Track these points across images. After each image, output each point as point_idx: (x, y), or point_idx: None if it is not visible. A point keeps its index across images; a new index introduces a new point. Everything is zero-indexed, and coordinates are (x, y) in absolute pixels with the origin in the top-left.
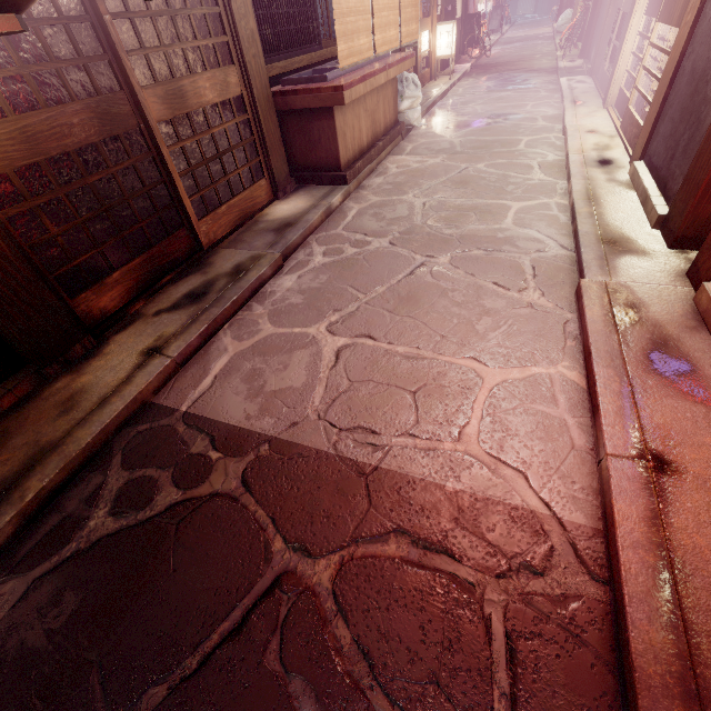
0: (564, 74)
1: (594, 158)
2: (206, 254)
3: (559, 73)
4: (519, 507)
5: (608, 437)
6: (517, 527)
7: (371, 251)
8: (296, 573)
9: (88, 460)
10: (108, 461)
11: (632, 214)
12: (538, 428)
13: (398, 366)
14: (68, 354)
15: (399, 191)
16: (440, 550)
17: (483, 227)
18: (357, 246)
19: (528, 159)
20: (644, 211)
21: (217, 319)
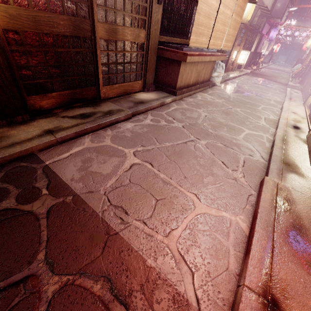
0: (290, 87)
1: (292, 124)
2: (100, 101)
3: (287, 86)
4: (181, 294)
5: (249, 273)
6: (174, 307)
7: (172, 126)
8: (38, 278)
9: None
10: None
11: (302, 155)
12: (212, 248)
13: (156, 183)
14: (13, 119)
15: (197, 107)
16: (123, 302)
17: (228, 135)
18: (167, 122)
19: (260, 114)
20: (309, 156)
21: (87, 129)
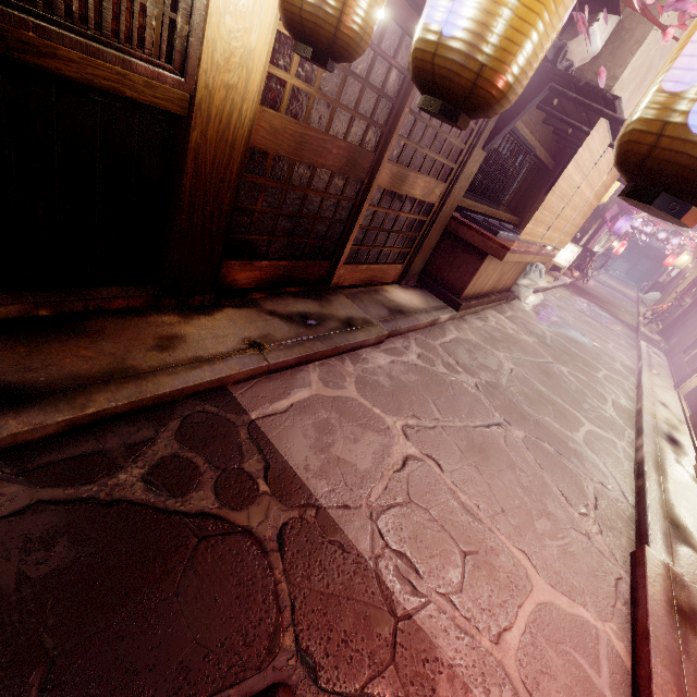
0: (645, 339)
1: (665, 430)
2: (328, 290)
3: (640, 335)
4: None
5: None
6: None
7: (459, 381)
8: (294, 694)
9: (151, 407)
10: (166, 420)
11: (696, 509)
12: (578, 686)
13: (456, 513)
14: (188, 298)
15: (493, 344)
16: None
17: (558, 426)
18: (448, 368)
19: (604, 390)
20: None
21: (317, 353)
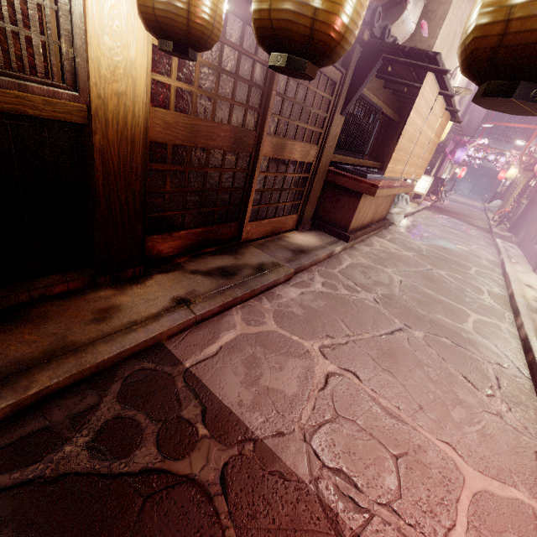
0: (499, 237)
1: (536, 307)
2: (240, 245)
3: (494, 235)
4: None
5: None
6: None
7: (359, 299)
8: None
9: (93, 374)
10: (108, 384)
11: None
12: None
13: (381, 418)
14: (121, 273)
15: (382, 263)
16: None
17: (449, 321)
18: (348, 289)
19: (478, 283)
20: None
21: (237, 298)
